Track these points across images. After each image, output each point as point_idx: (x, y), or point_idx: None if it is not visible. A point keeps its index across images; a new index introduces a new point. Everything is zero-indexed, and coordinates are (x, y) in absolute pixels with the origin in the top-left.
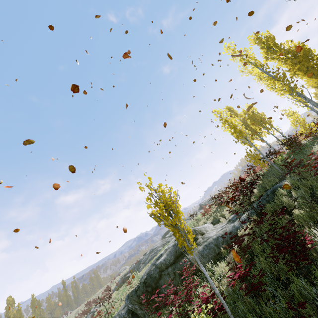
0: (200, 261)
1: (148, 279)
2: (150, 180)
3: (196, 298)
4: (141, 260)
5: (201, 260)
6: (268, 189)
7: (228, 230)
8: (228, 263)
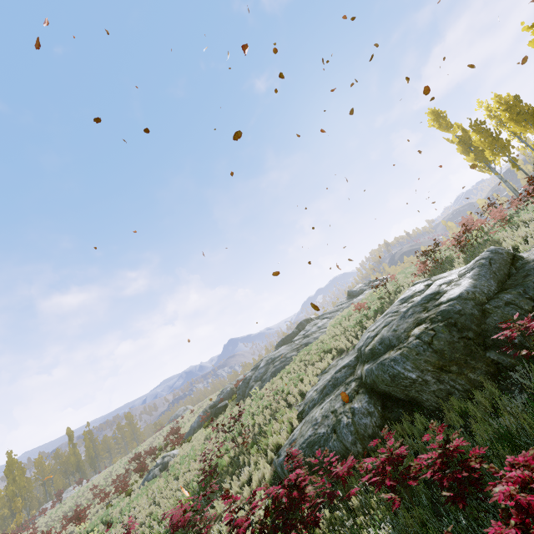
0: None
1: (458, 318)
2: None
3: None
4: (250, 377)
5: None
6: None
7: None
8: None
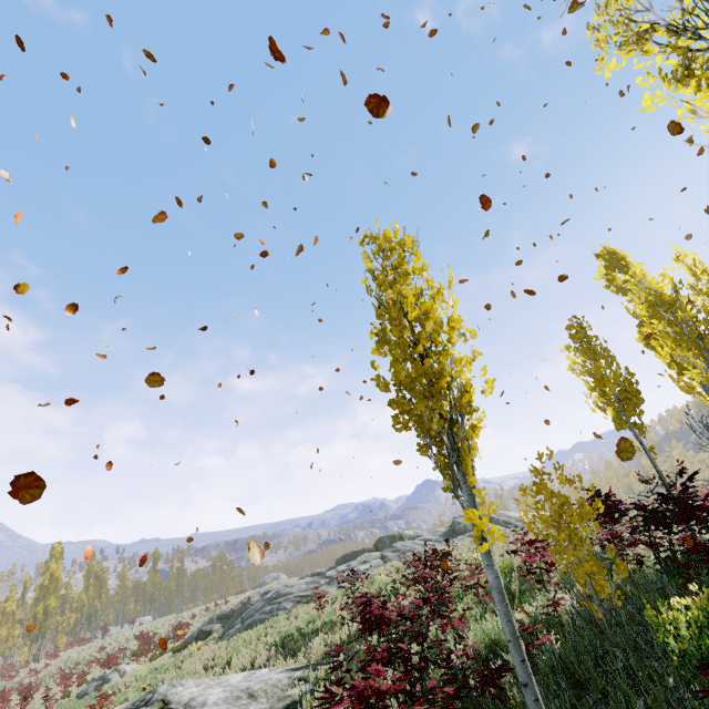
0: None
1: None
2: None
3: None
4: (250, 606)
5: None
6: None
7: None
8: None
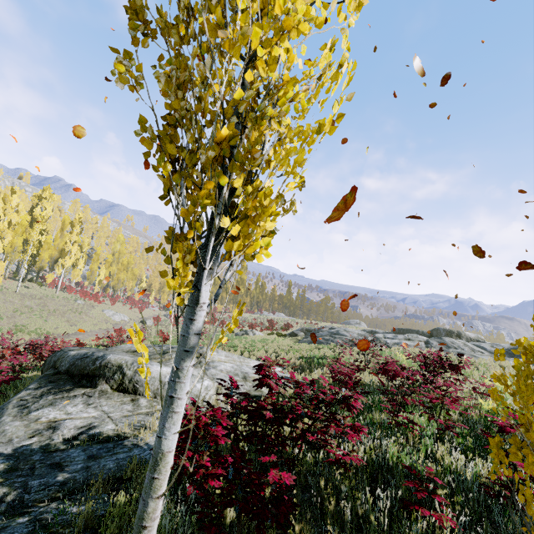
0: None
1: (51, 356)
2: None
3: None
4: (320, 331)
5: None
6: None
7: None
8: None
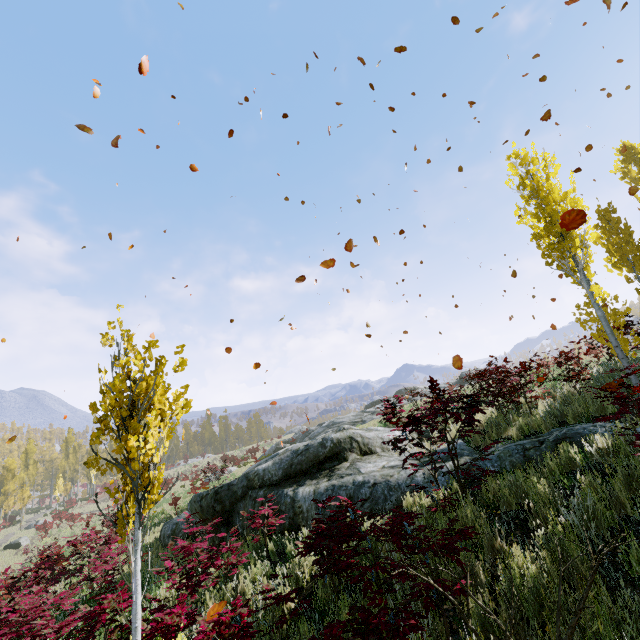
0: (308, 510)
1: (224, 490)
2: (120, 327)
3: (225, 586)
4: (311, 431)
5: (310, 510)
6: (569, 422)
7: (394, 480)
8: (272, 575)
